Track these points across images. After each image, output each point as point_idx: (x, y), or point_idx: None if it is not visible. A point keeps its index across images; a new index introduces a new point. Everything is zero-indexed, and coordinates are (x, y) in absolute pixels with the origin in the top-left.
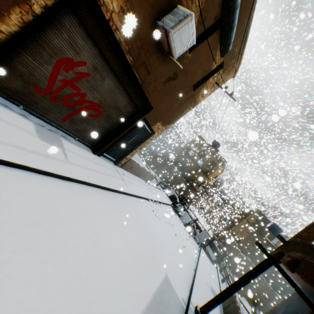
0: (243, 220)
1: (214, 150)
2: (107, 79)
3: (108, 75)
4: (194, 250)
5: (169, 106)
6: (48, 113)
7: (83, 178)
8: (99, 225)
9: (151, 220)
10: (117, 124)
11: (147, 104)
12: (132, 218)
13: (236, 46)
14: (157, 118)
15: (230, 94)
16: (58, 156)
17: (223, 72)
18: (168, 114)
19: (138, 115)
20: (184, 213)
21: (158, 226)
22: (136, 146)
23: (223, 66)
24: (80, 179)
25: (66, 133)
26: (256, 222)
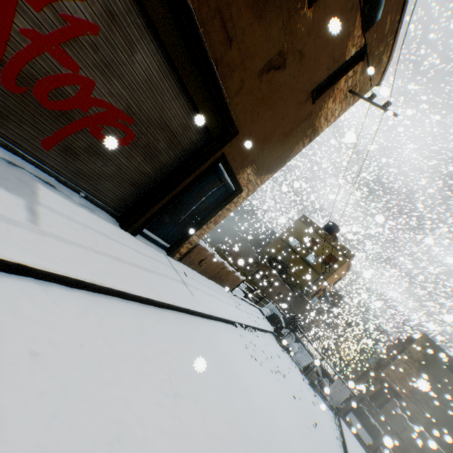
0: (400, 355)
1: (331, 236)
2: (140, 50)
3: (141, 40)
4: (331, 428)
5: (267, 133)
6: (5, 121)
7: (73, 270)
8: (103, 417)
9: (246, 369)
10: (168, 168)
11: (228, 120)
12: (206, 370)
13: (388, 13)
14: (246, 158)
15: (382, 107)
16: (3, 211)
17: (363, 71)
18: (265, 150)
19: (210, 146)
20: (297, 346)
21: (260, 382)
22: (208, 217)
23: (364, 57)
24: (61, 271)
25: (56, 178)
26: (424, 357)
